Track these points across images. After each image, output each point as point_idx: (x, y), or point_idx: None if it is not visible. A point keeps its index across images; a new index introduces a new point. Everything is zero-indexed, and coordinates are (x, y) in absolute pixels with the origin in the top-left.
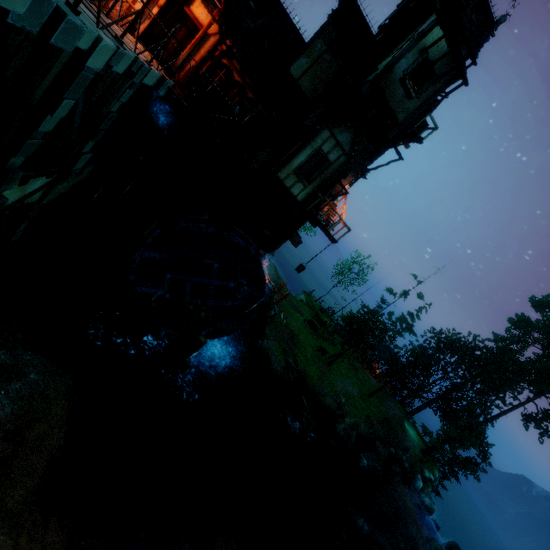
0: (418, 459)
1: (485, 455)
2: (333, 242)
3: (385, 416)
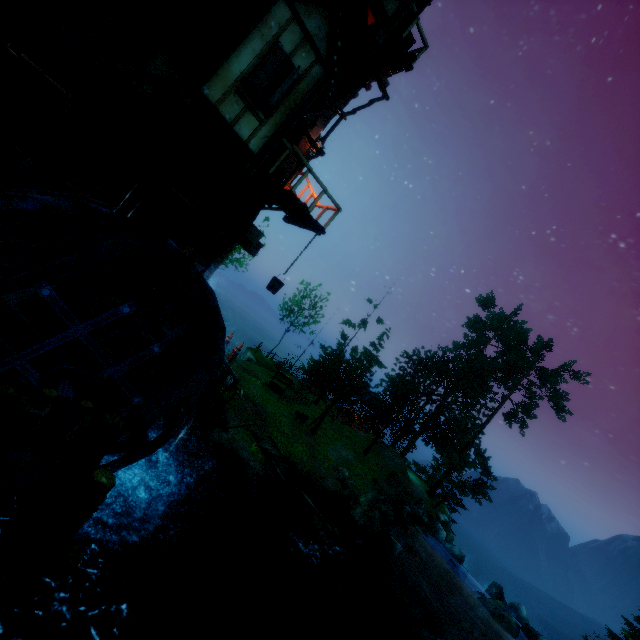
0: (431, 505)
1: (488, 470)
2: (322, 230)
3: (388, 471)
